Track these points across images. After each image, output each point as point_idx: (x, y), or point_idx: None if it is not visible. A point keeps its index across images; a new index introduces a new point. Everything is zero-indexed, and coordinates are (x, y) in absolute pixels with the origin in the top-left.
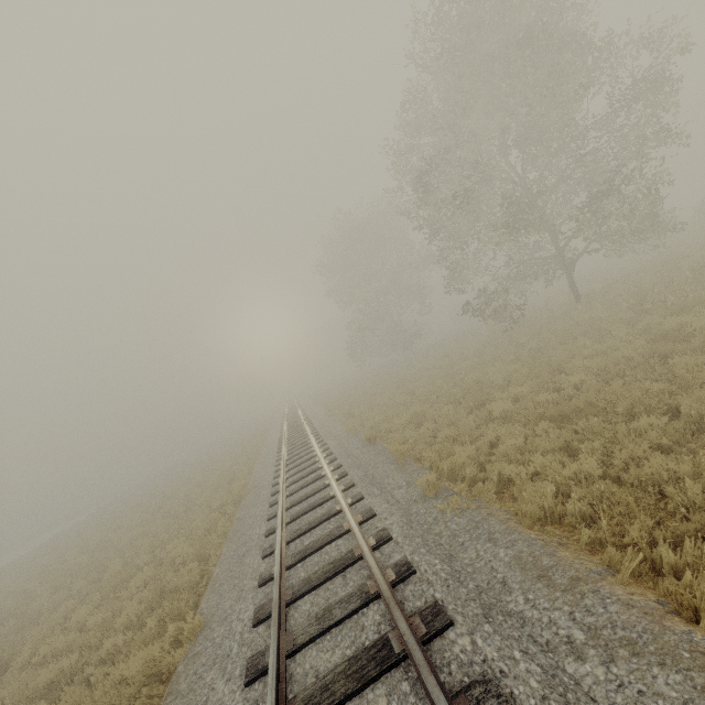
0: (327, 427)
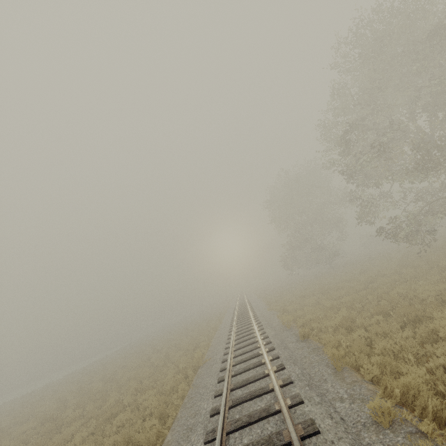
0: (266, 318)
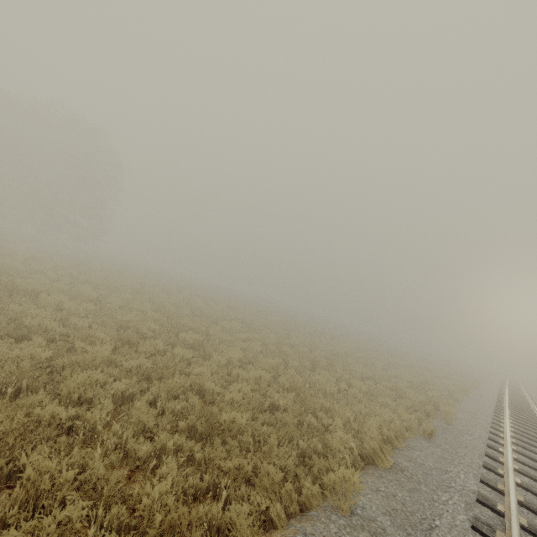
0: (532, 392)
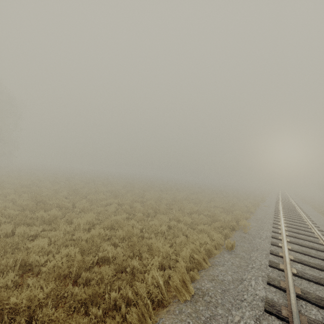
0: (293, 196)
